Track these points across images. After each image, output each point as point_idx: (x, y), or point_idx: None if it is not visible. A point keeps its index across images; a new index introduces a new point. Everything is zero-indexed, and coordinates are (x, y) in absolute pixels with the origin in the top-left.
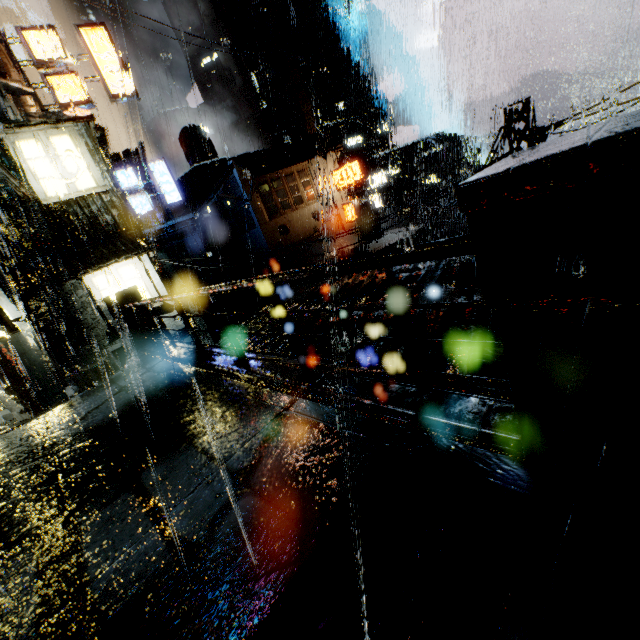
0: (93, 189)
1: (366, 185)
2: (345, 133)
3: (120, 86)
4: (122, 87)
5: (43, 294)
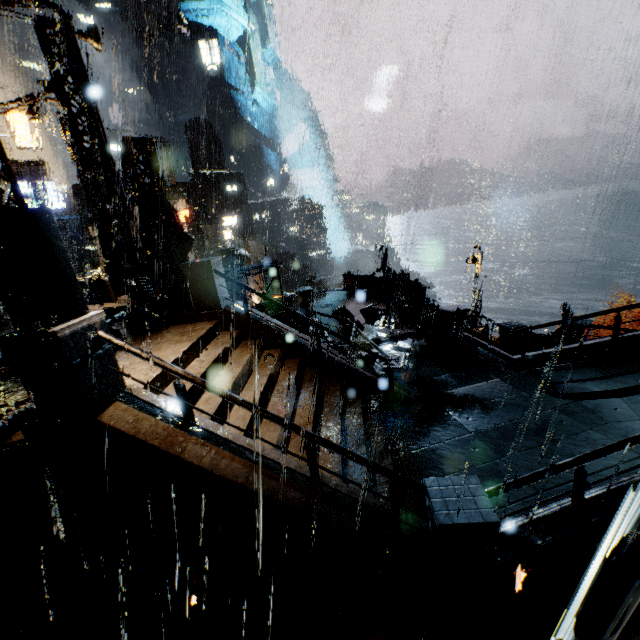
0: None
1: (217, 223)
2: (224, 181)
3: (24, 143)
4: (26, 143)
5: None
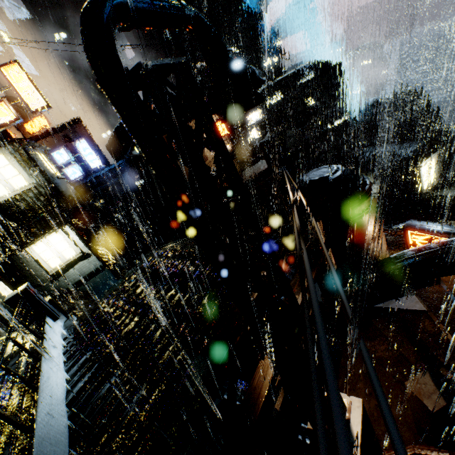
0: (25, 187)
1: (245, 123)
2: None
3: (36, 103)
4: (38, 103)
5: (3, 262)
